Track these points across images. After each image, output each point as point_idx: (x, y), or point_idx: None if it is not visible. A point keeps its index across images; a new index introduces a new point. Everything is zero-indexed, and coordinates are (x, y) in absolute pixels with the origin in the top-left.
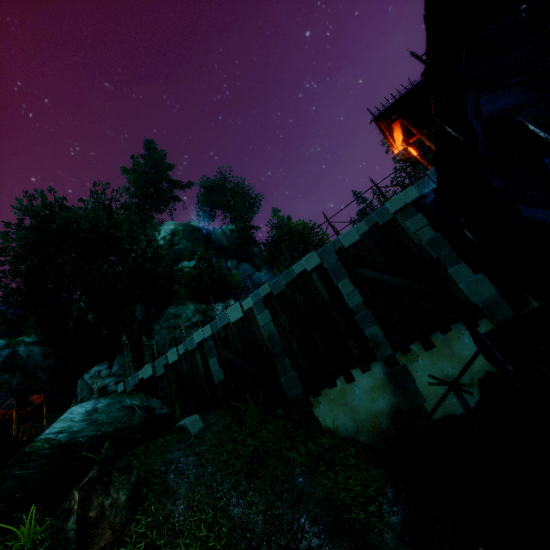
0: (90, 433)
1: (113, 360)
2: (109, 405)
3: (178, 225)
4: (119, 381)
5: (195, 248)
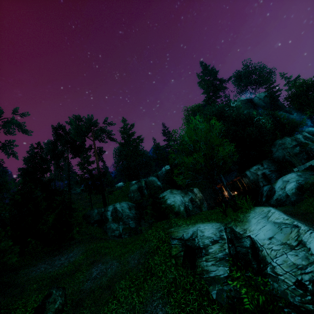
0: (312, 180)
1: (262, 163)
2: (303, 174)
3: (237, 102)
4: (270, 170)
5: (251, 111)
